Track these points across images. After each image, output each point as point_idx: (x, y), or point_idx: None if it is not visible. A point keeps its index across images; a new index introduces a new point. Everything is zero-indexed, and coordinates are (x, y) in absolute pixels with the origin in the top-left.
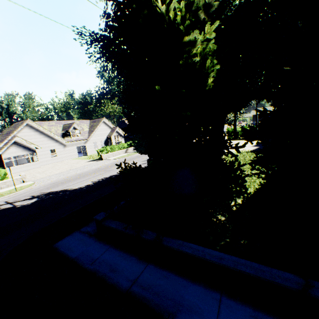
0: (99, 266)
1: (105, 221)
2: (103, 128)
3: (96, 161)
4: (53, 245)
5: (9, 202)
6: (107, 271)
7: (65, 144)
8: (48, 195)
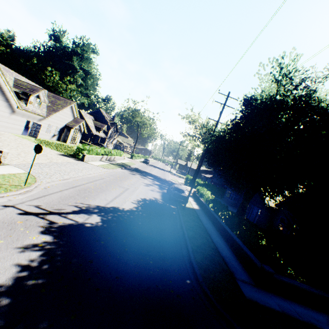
0: (306, 318)
1: (274, 274)
2: (67, 113)
3: (77, 161)
4: (248, 298)
5: (51, 211)
6: (316, 322)
7: (15, 110)
8: (104, 211)
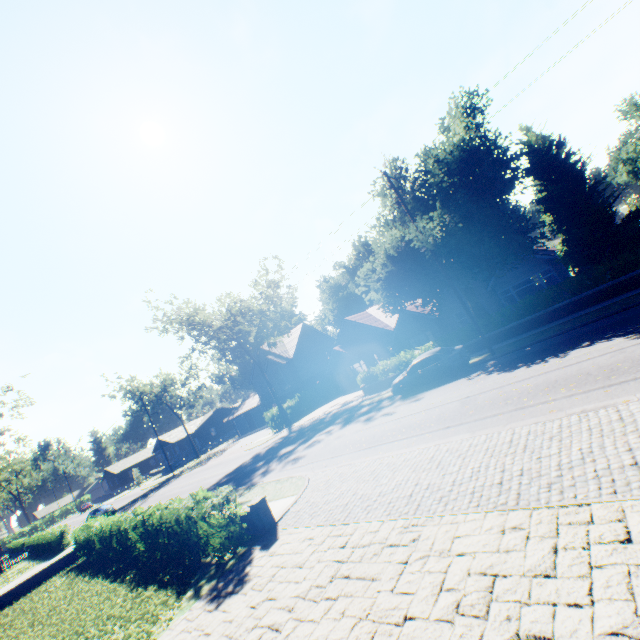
0: None
1: None
2: None
3: (287, 531)
4: None
5: None
6: None
7: None
8: None
